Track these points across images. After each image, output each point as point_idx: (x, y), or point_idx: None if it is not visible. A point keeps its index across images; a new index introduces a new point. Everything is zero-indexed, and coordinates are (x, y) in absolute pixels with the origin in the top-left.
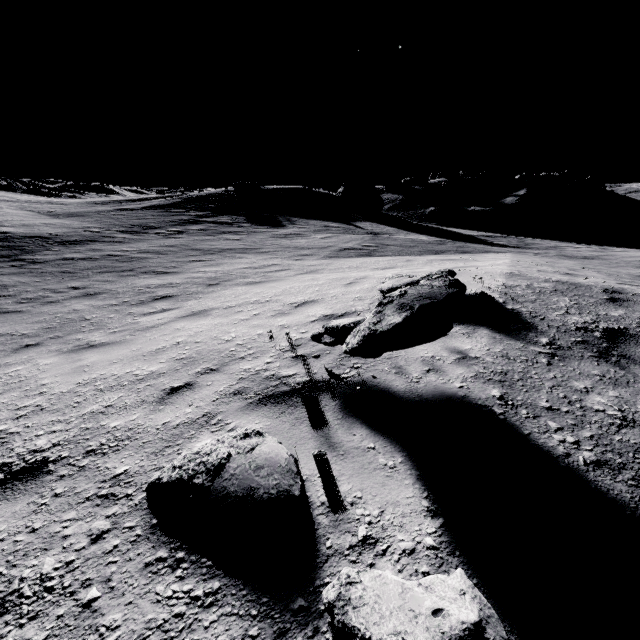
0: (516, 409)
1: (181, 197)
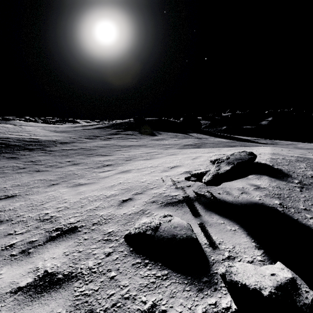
0: (288, 209)
1: (109, 123)
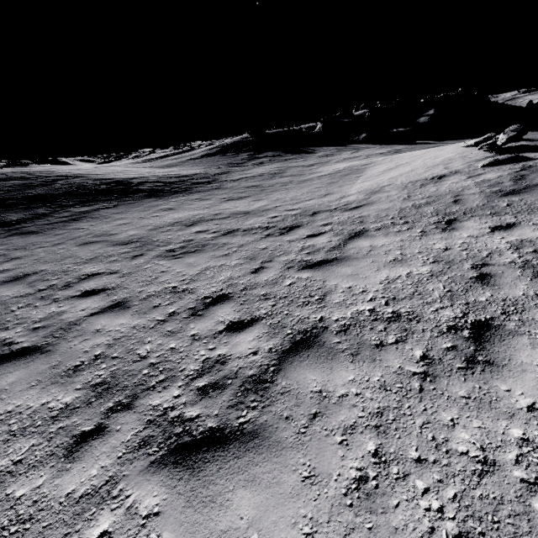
0: None
1: (215, 147)
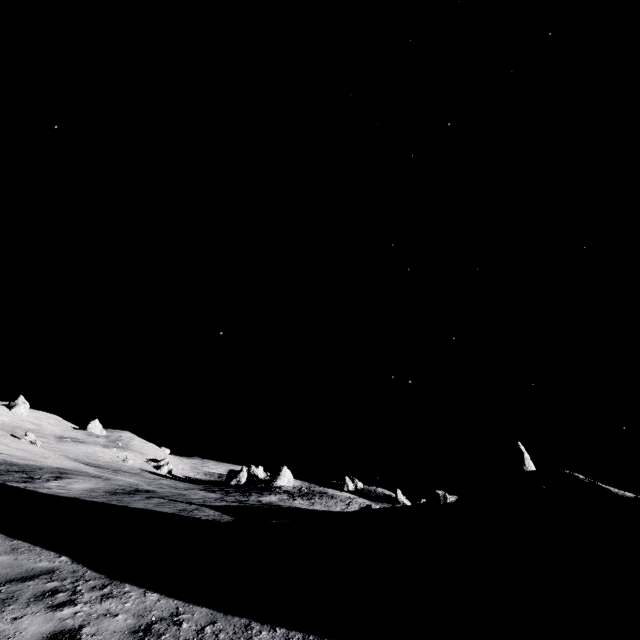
0: None
1: None
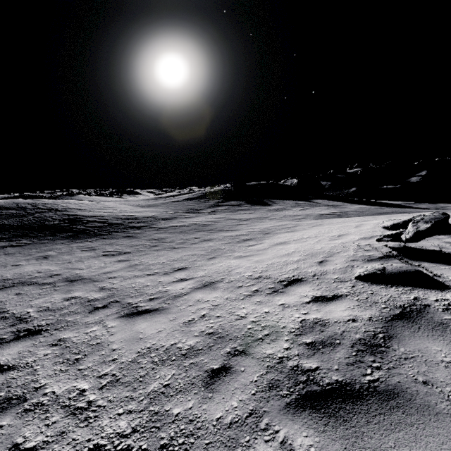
0: None
1: (200, 193)
